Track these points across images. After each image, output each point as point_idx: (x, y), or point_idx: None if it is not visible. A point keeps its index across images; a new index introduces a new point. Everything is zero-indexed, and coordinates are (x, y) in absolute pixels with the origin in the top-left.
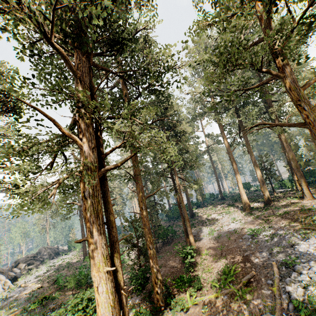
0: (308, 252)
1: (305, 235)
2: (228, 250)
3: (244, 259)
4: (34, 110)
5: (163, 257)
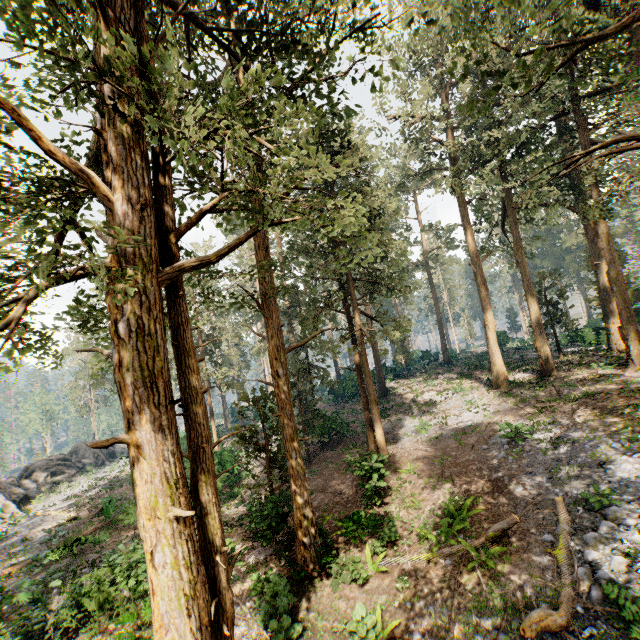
0: (639, 480)
1: (632, 444)
2: (457, 465)
3: (492, 486)
4: (16, 127)
5: (319, 473)
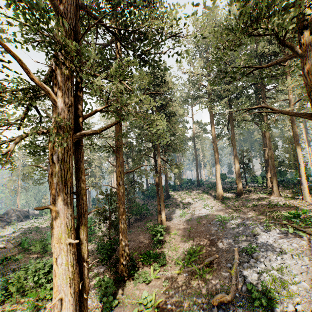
0: (268, 243)
1: (268, 228)
2: (196, 232)
3: (209, 242)
4: (5, 52)
5: (133, 232)
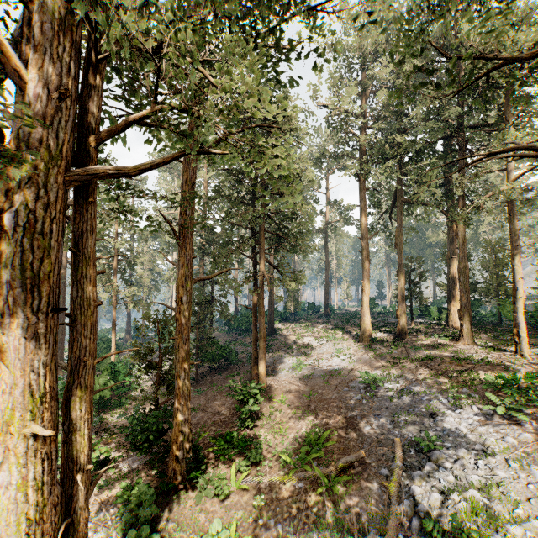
0: (458, 431)
1: (456, 402)
2: (321, 401)
3: (346, 423)
4: None
5: (204, 393)
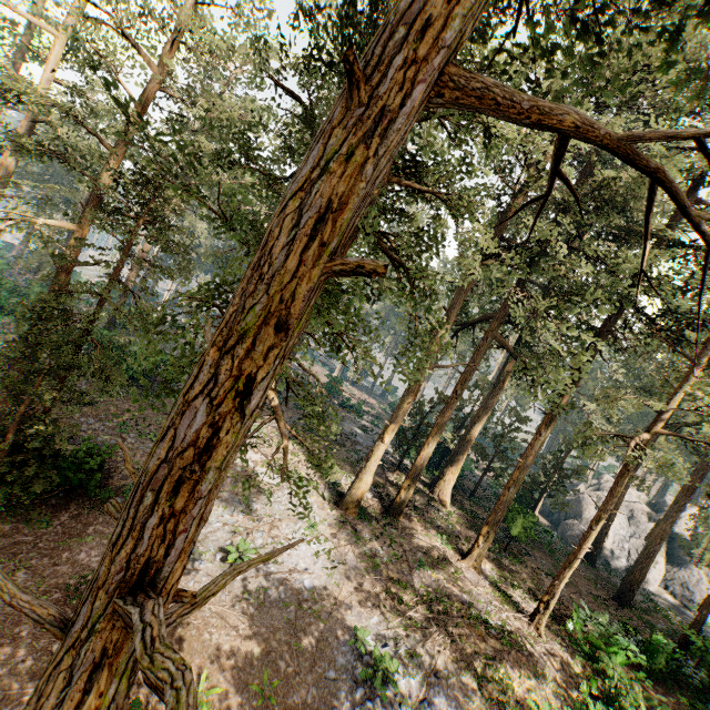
0: None
1: None
2: None
3: None
4: None
5: None
